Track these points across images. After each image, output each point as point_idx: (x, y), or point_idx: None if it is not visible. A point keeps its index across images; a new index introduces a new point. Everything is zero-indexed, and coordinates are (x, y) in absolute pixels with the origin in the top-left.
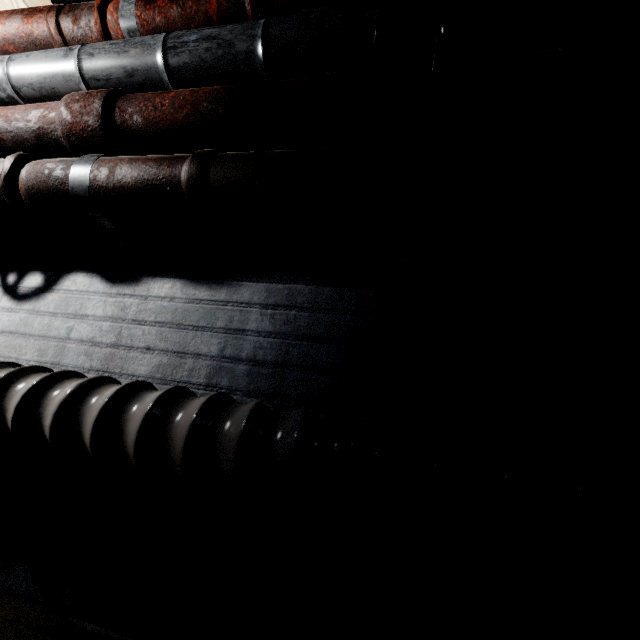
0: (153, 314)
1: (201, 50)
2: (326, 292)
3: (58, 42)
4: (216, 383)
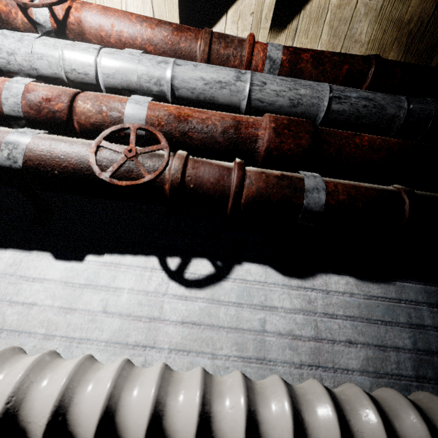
0: (340, 308)
1: (360, 105)
2: None
3: (202, 57)
4: (423, 375)
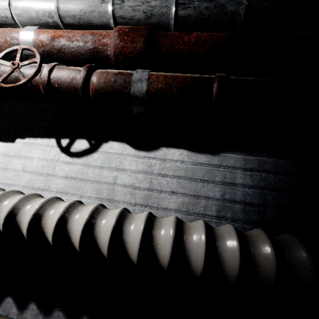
0: (171, 171)
1: (202, 7)
2: (282, 163)
3: None
4: (223, 215)
